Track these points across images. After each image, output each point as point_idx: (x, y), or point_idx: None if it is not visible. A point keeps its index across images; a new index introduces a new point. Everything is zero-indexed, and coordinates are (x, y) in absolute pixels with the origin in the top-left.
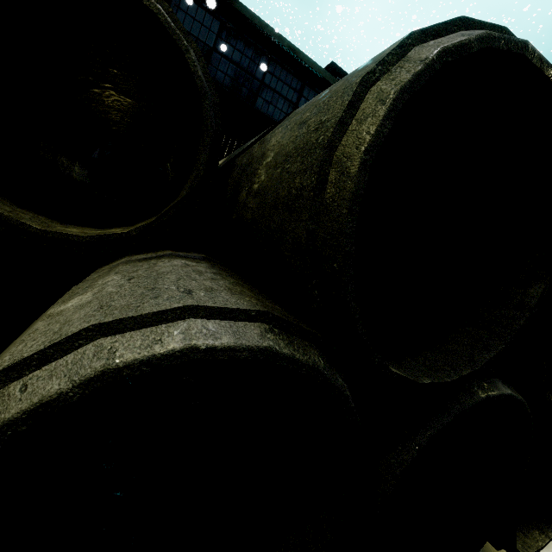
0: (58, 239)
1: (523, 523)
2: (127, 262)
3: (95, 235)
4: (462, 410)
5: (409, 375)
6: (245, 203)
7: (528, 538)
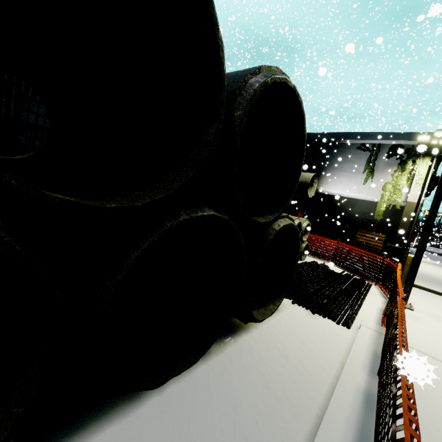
0: None
1: (265, 304)
2: None
3: None
4: (167, 229)
5: (95, 204)
6: None
7: (266, 311)
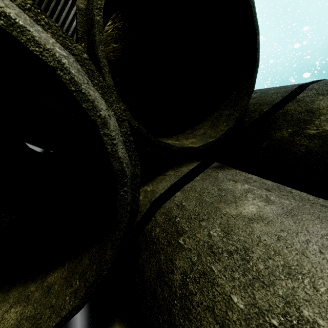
0: (163, 146)
1: None
2: (211, 169)
3: (182, 147)
4: None
5: None
6: (289, 139)
7: None
